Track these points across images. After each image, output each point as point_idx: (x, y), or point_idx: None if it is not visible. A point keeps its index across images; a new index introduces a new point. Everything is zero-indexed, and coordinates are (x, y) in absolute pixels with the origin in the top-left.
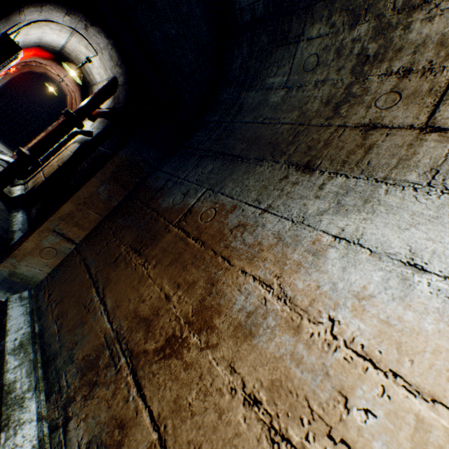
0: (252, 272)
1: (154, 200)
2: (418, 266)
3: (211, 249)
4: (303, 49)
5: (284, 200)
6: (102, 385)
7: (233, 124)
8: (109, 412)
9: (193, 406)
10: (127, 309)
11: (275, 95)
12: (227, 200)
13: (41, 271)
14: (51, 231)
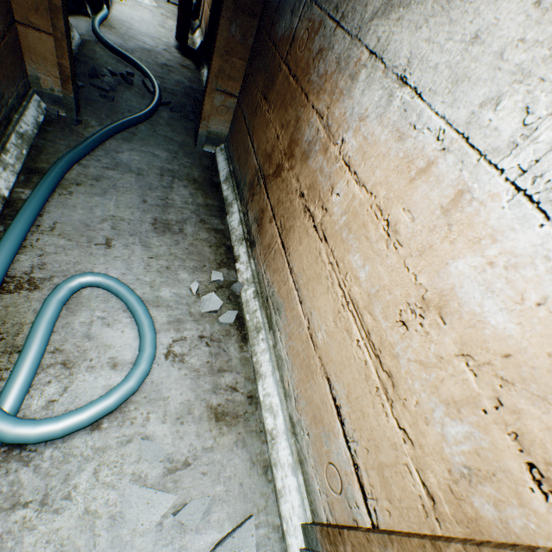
0: (317, 107)
1: (273, 28)
2: (404, 80)
3: (300, 87)
4: None
5: (354, 3)
6: (256, 195)
7: None
8: (258, 207)
9: (283, 201)
10: (262, 150)
11: None
12: (317, 14)
13: (224, 127)
14: (215, 92)
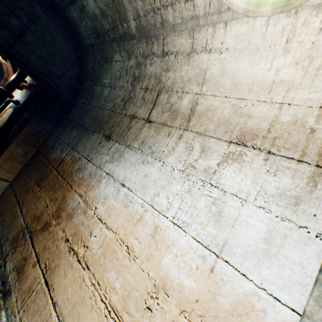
0: (78, 191)
1: (48, 154)
2: (123, 184)
3: (67, 181)
4: (114, 66)
5: (97, 155)
6: (19, 247)
7: (89, 106)
8: (21, 256)
9: (49, 246)
10: (31, 213)
11: (106, 91)
12: (77, 155)
13: None
14: None
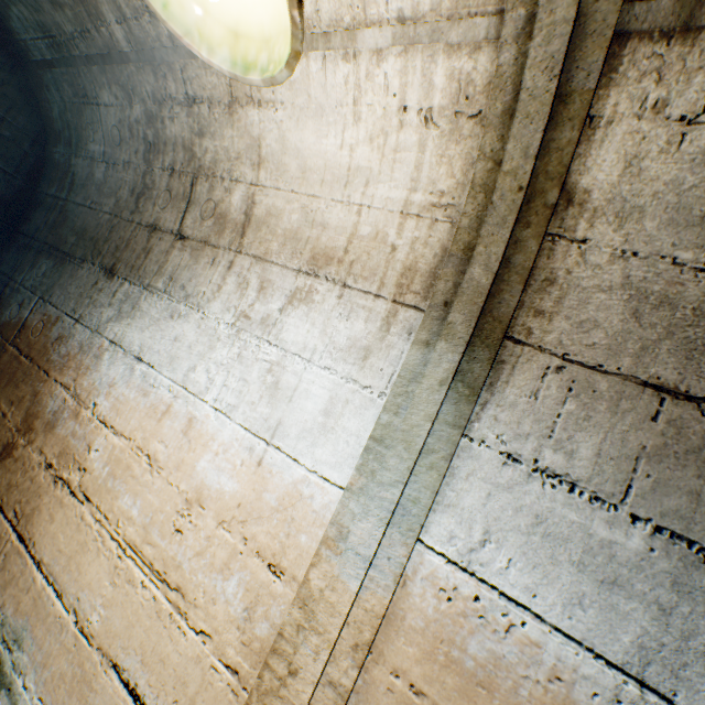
0: (62, 380)
1: None
2: (141, 359)
3: (38, 365)
4: (106, 116)
5: (91, 310)
6: None
7: (68, 204)
8: None
9: (19, 482)
10: None
11: (99, 170)
12: (54, 311)
13: None
14: None
